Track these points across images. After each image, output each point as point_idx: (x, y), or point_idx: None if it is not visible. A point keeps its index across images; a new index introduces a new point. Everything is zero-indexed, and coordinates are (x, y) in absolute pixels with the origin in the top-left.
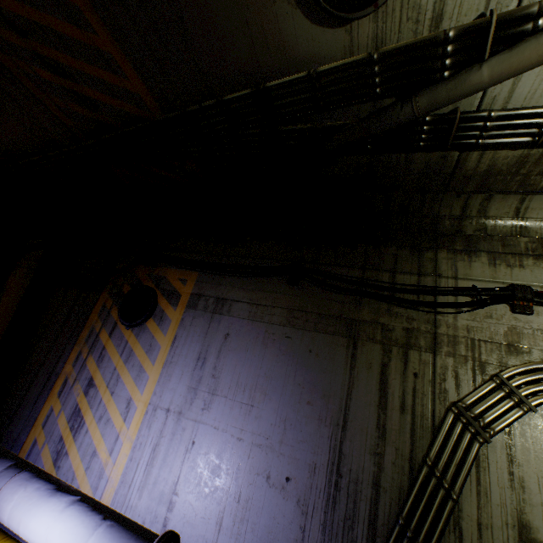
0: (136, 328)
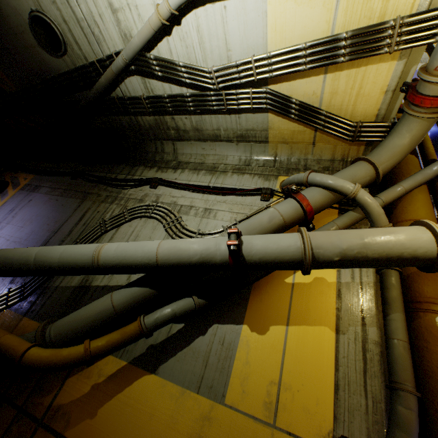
0: None
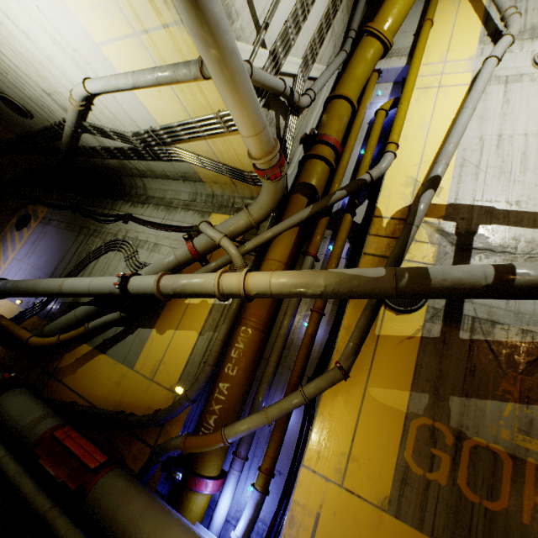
0: (20, 231)
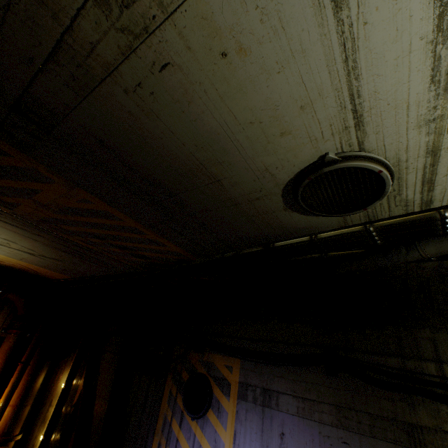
0: (199, 420)
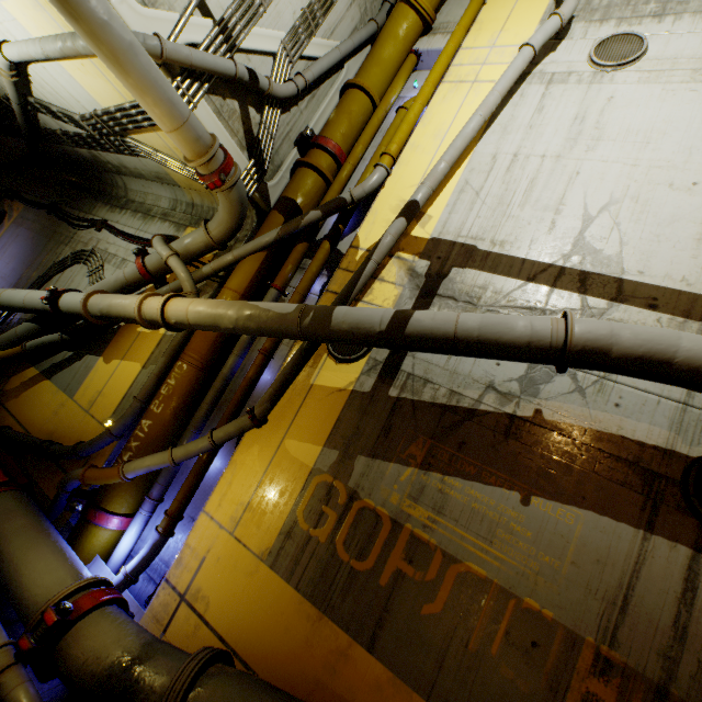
0: None
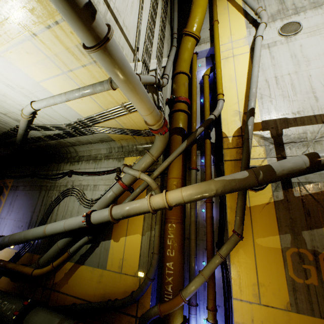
0: None
